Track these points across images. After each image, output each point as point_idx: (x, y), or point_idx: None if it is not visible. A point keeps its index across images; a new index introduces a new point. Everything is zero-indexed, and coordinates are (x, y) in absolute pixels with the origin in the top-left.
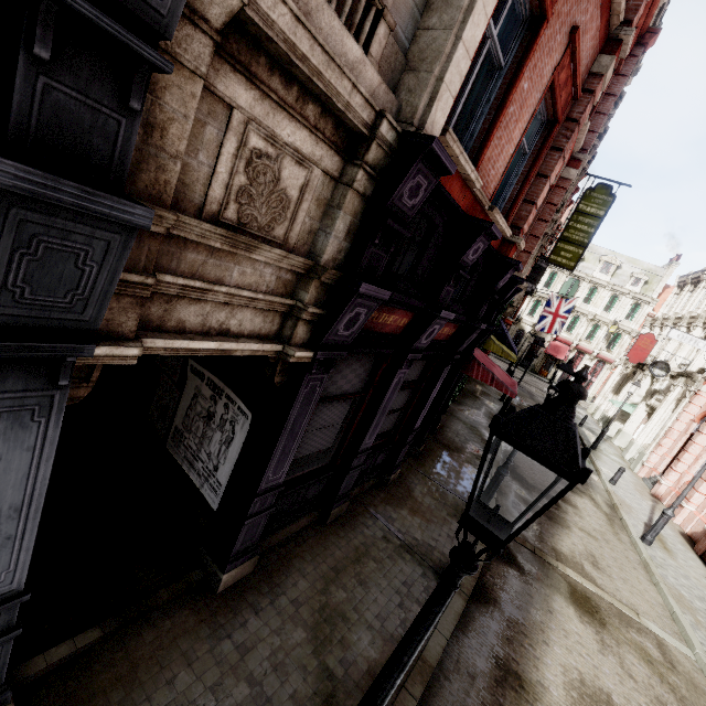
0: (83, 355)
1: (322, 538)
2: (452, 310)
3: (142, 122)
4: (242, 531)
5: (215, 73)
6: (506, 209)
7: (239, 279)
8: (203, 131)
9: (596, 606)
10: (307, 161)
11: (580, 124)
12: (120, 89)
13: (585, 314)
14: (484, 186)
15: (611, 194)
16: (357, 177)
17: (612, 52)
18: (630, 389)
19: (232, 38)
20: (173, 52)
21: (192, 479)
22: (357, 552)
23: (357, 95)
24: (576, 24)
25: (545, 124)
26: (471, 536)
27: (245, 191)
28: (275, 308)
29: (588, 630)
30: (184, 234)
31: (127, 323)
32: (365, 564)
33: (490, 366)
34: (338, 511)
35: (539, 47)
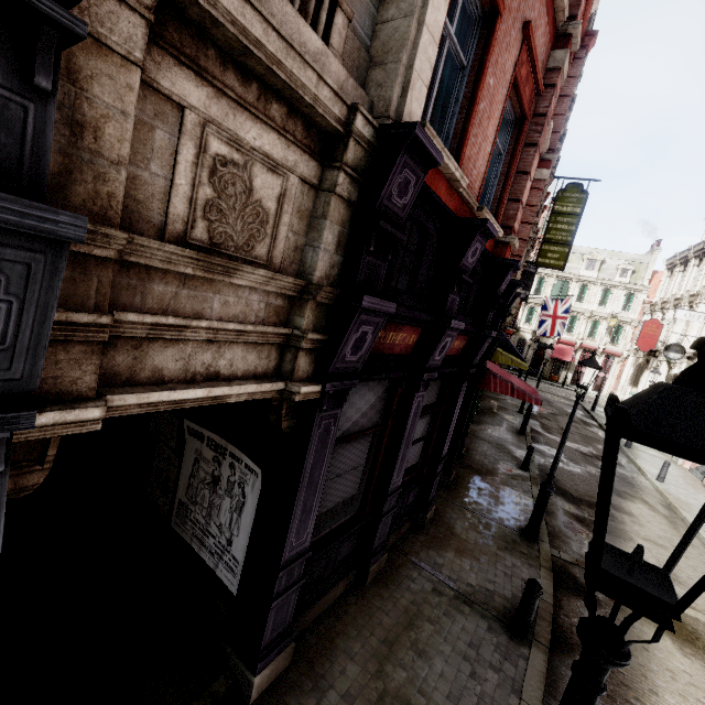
0: (19, 427)
1: (365, 604)
2: (459, 321)
3: (67, 121)
4: (269, 616)
5: (156, 66)
6: (493, 210)
7: (222, 311)
8: (151, 137)
9: (693, 631)
10: (280, 168)
11: (548, 117)
12: (20, 64)
13: (581, 313)
14: (469, 187)
15: (583, 191)
16: (339, 180)
17: (564, 46)
18: (648, 379)
19: (171, 26)
20: (95, 32)
21: (204, 559)
22: (408, 614)
23: (325, 88)
24: (526, 21)
25: (514, 123)
26: (530, 570)
27: (213, 205)
28: (269, 340)
29: (696, 664)
30: (145, 260)
31: (83, 379)
32: (420, 628)
33: (506, 377)
34: (376, 567)
35: (498, 43)
